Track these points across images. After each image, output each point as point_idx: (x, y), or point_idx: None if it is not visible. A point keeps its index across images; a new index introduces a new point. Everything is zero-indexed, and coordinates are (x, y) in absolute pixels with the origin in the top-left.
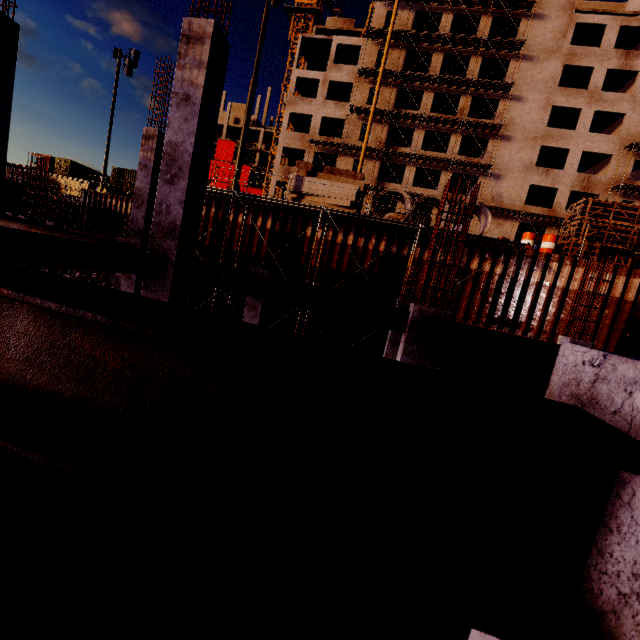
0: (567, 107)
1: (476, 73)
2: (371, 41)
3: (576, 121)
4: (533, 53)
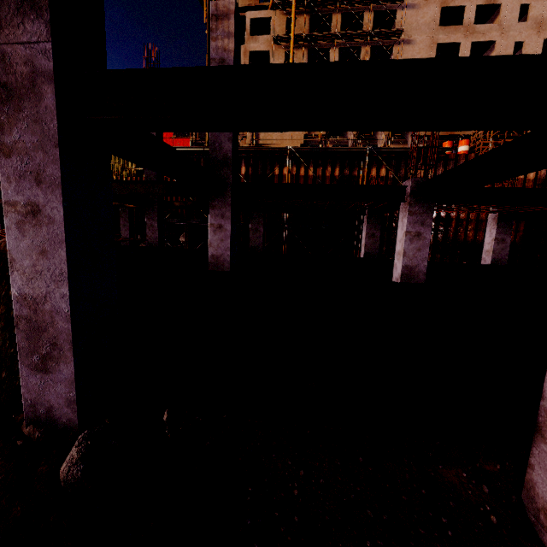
0: (449, 43)
1: (370, 26)
2: (278, 12)
3: (457, 53)
4: (414, 1)
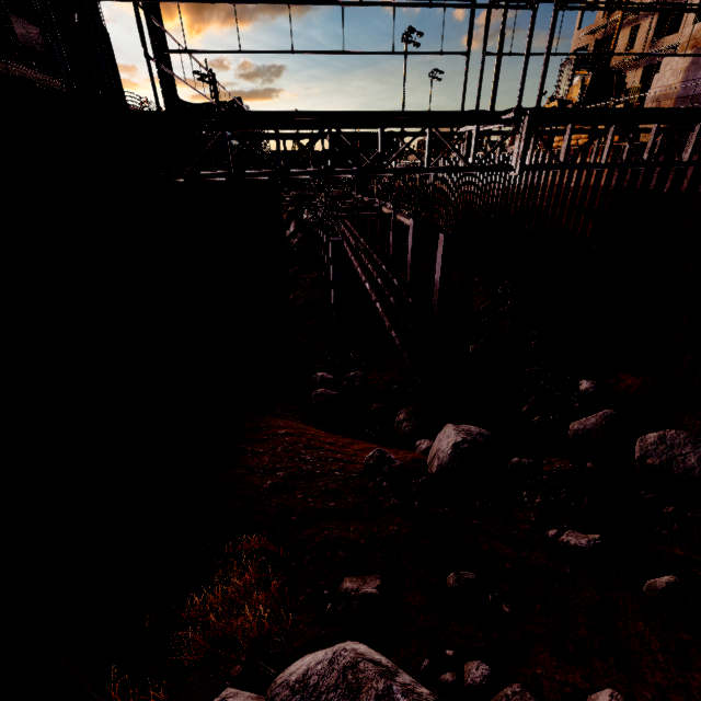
0: None
1: None
2: None
3: None
4: None
